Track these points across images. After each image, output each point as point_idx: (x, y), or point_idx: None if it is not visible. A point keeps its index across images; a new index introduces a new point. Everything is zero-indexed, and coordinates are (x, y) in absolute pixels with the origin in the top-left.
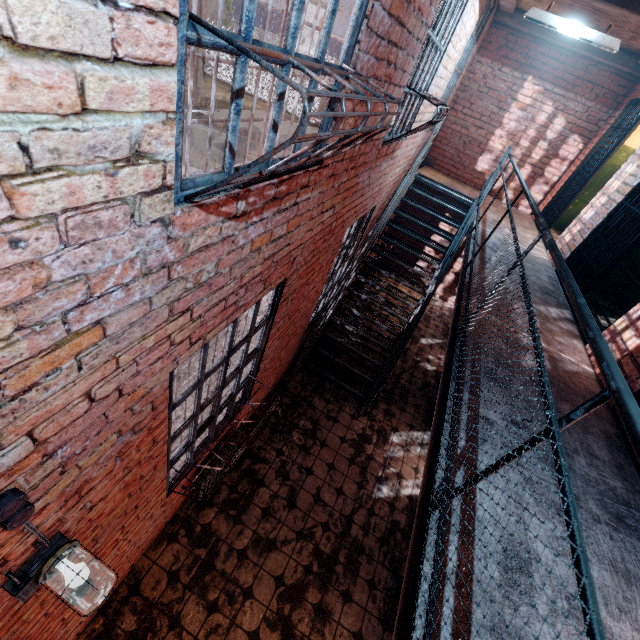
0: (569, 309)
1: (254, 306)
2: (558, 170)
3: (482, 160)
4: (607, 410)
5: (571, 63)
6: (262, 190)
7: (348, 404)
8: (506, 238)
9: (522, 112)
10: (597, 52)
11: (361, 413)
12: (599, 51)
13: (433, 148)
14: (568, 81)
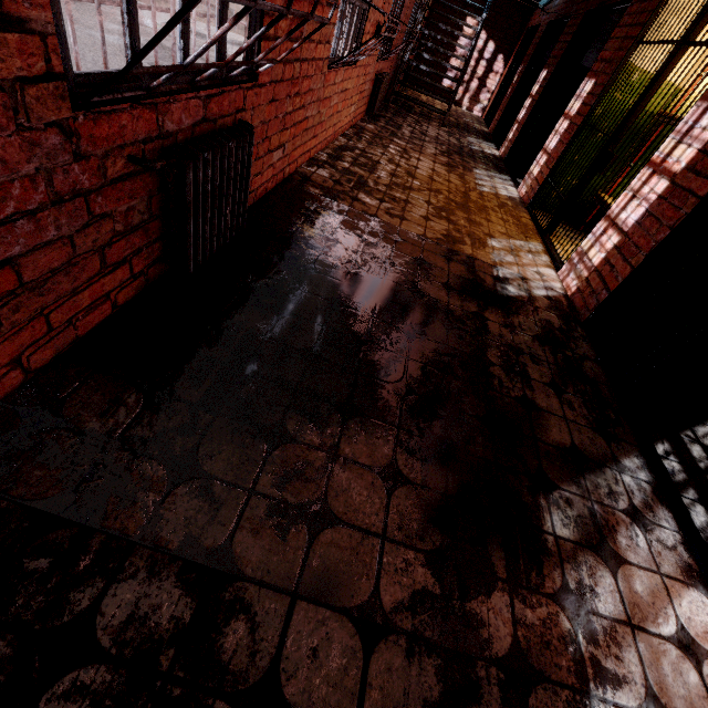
0: None
1: None
2: None
3: None
4: None
5: None
6: None
7: (433, 122)
8: None
9: None
10: None
11: (445, 122)
12: None
13: None
14: None
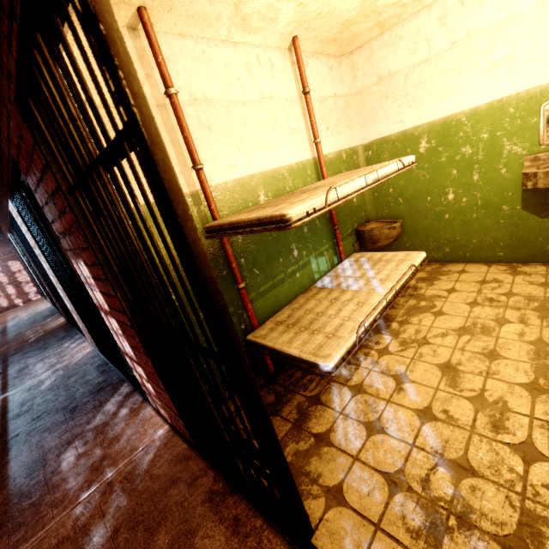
0: (59, 312)
1: None
2: (24, 275)
3: None
4: (68, 324)
5: None
6: None
7: None
8: (23, 317)
9: None
10: None
11: None
12: None
13: None
14: None
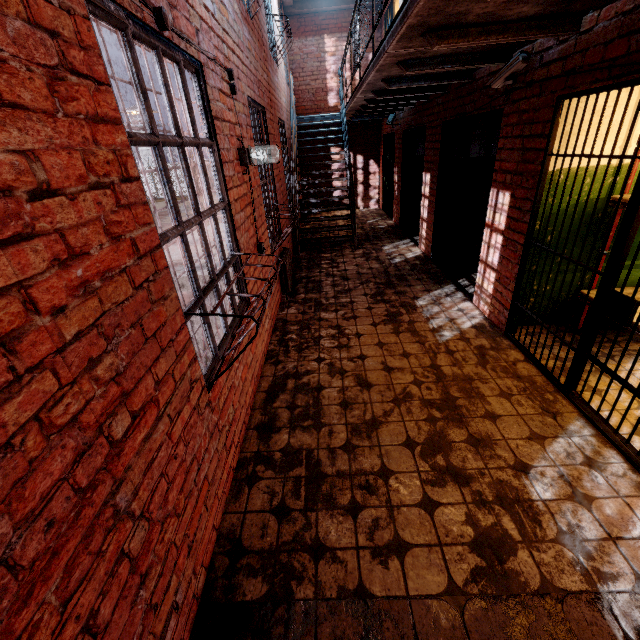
0: None
1: (258, 117)
2: None
3: (330, 98)
4: None
5: (342, 17)
6: (242, 7)
7: (345, 250)
8: None
9: (334, 57)
10: (350, 2)
11: (356, 246)
12: (351, 1)
13: (296, 109)
14: (347, 27)
